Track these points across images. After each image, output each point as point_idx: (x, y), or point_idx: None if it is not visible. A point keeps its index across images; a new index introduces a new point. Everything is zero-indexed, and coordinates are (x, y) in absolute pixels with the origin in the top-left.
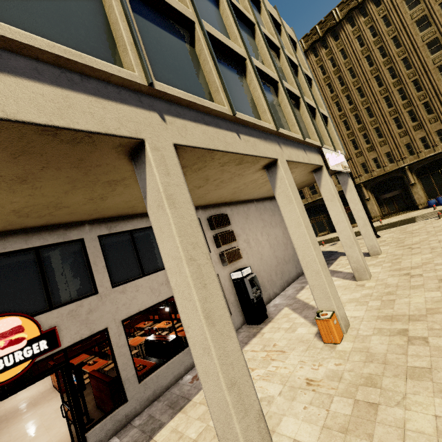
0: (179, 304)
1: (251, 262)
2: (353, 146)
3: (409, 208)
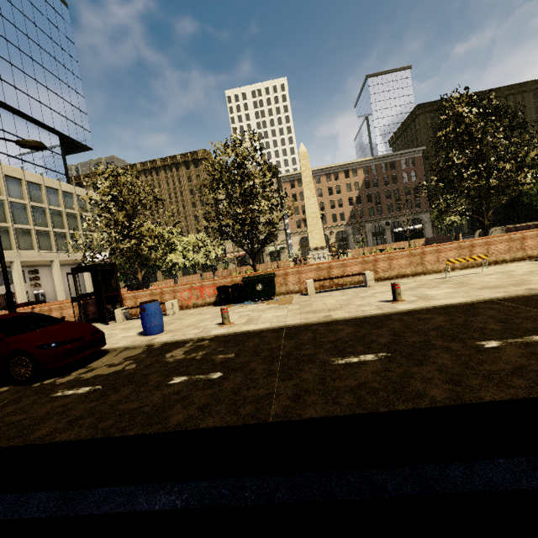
0: (16, 287)
1: (47, 290)
2: None
3: None
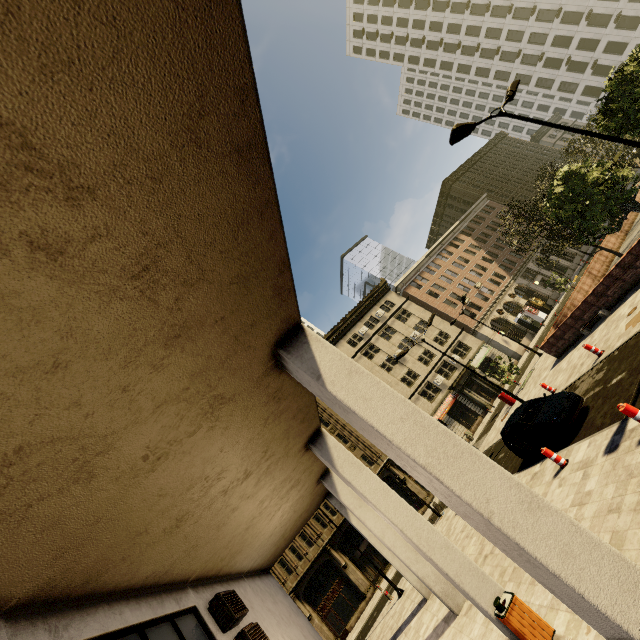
0: (450, 481)
1: None
2: None
3: None
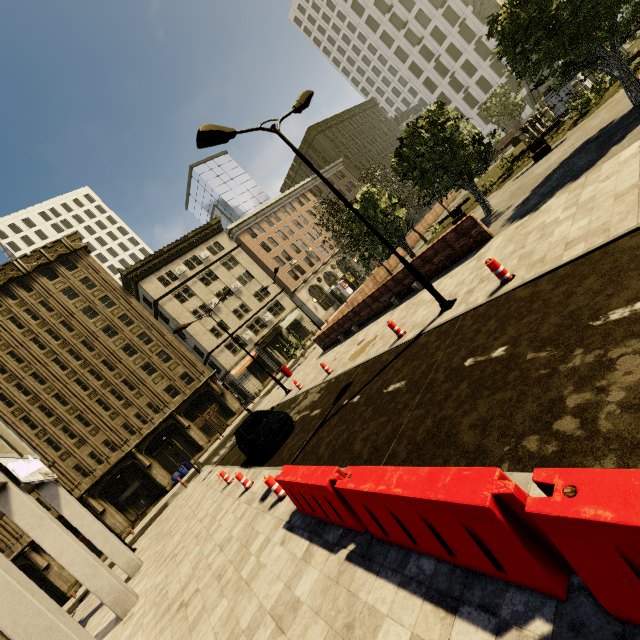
0: None
1: None
2: (51, 447)
3: (158, 495)
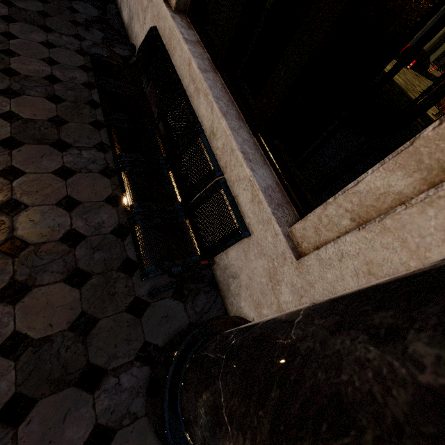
0: None
1: None
2: None
3: None
